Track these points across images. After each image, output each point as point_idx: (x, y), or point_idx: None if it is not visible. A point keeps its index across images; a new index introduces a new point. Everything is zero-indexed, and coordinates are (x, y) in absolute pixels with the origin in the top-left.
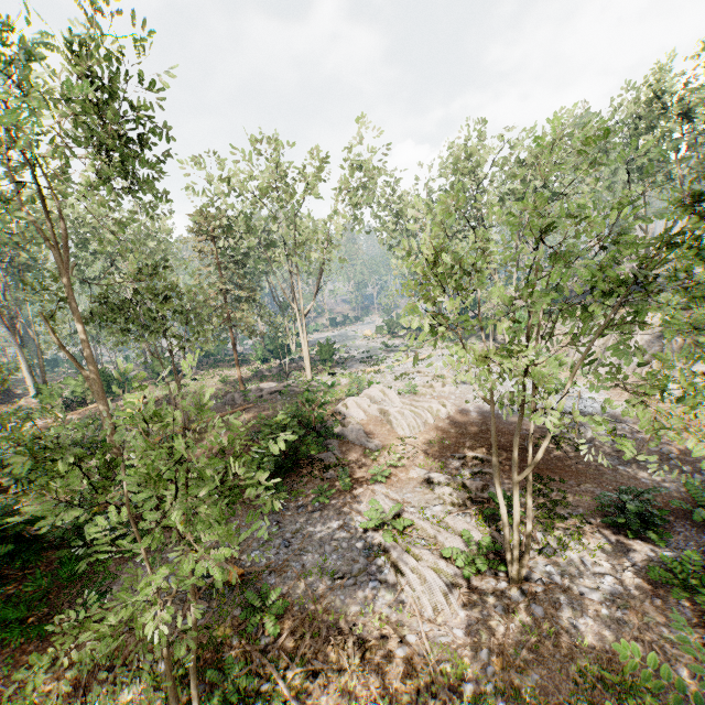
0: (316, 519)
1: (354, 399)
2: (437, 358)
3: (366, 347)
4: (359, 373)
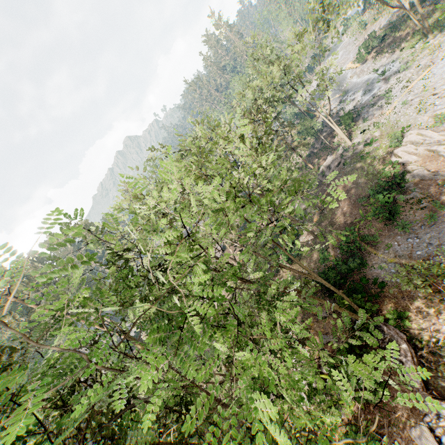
0: (435, 229)
1: (401, 150)
2: (441, 64)
3: (361, 85)
4: (382, 120)
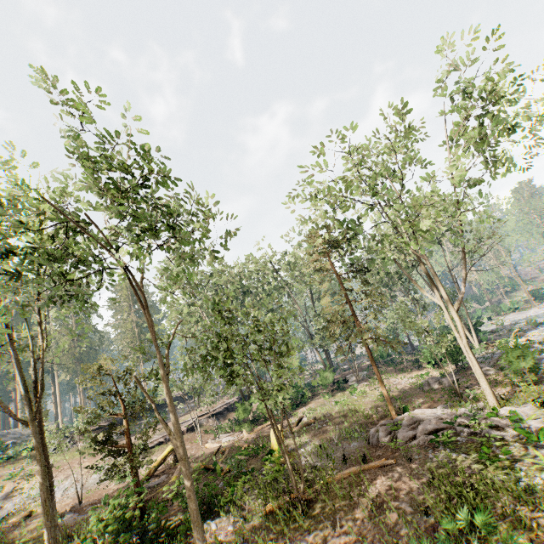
0: None
1: None
2: None
3: None
4: None
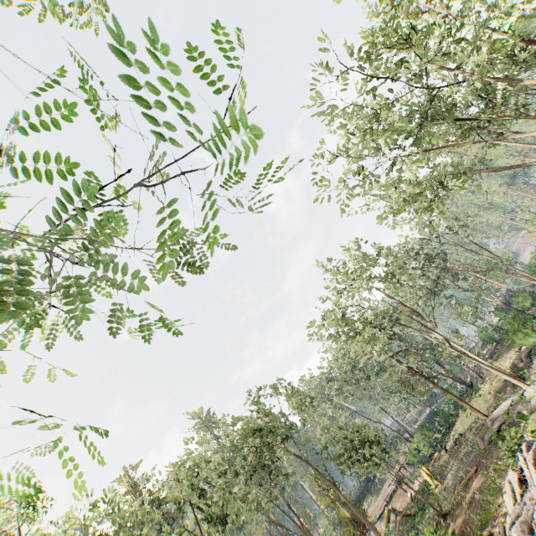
0: None
1: (508, 477)
2: None
3: None
4: None
